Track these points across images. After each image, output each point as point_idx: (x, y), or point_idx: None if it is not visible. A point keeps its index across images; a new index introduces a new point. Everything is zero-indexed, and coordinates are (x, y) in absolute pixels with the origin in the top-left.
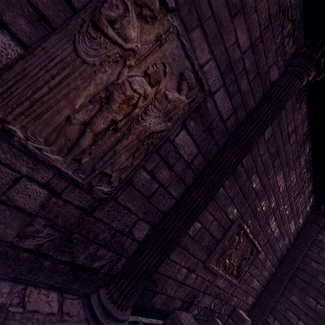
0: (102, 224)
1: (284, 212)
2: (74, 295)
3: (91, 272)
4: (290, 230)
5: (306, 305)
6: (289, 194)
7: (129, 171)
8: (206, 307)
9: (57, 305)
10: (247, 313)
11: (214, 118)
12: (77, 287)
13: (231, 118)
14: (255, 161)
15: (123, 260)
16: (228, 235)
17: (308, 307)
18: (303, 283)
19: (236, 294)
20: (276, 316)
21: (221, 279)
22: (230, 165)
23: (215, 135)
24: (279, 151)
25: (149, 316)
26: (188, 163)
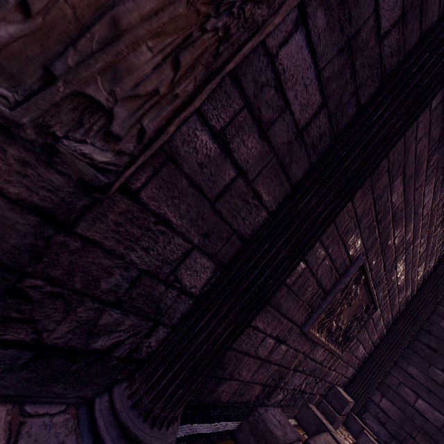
0: (105, 256)
1: (418, 249)
2: (57, 404)
3: (91, 358)
4: (416, 277)
5: (430, 379)
6: (432, 221)
7: (165, 114)
8: (295, 389)
9: (1, 440)
10: (343, 388)
11: (365, 20)
12: (61, 389)
13: (394, 33)
14: (406, 151)
15: (160, 331)
16: (344, 283)
17: (432, 382)
18: (427, 349)
19: (335, 367)
20: (385, 392)
21: (320, 349)
22: (386, 139)
23: (358, 68)
24: (442, 137)
25: (211, 419)
26: (299, 129)
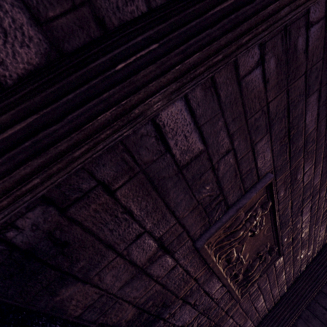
0: None
1: (323, 203)
2: None
3: None
4: (318, 237)
5: None
6: None
7: None
8: None
9: None
10: None
11: None
12: None
13: None
14: (324, 62)
15: None
16: (249, 198)
17: None
18: None
19: (233, 313)
20: None
21: (217, 282)
22: None
23: None
24: None
25: None
26: None
